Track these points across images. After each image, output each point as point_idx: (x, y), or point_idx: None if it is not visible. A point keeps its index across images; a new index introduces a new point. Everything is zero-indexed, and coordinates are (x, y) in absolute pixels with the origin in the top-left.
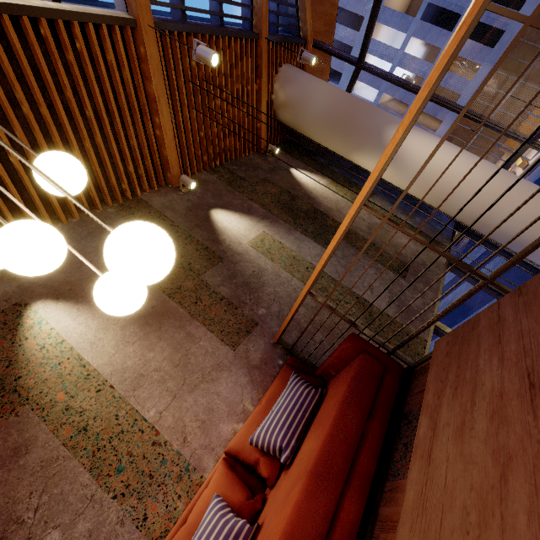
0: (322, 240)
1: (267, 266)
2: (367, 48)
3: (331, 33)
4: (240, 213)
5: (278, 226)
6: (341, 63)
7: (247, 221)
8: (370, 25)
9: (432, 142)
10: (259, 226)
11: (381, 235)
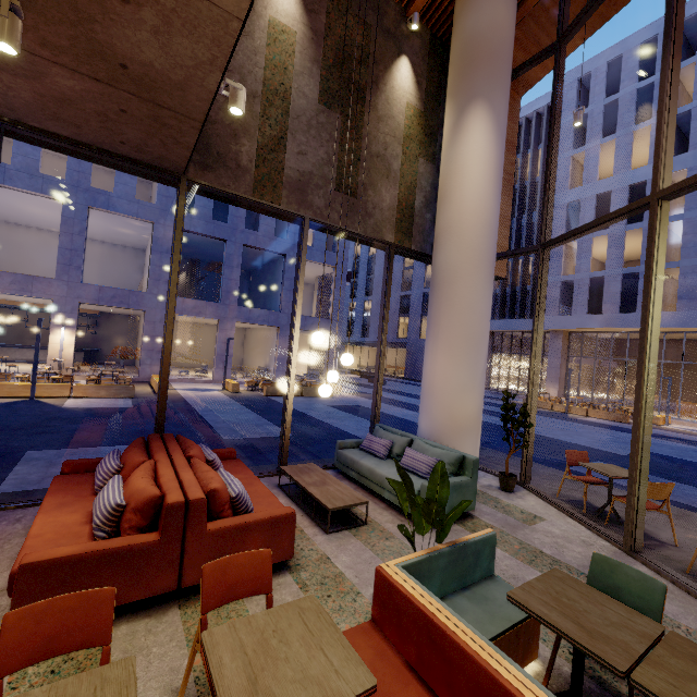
0: (328, 100)
1: (258, 40)
2: (576, 30)
3: (615, 3)
4: (301, 1)
5: (312, 47)
6: None
7: (297, 11)
8: (591, 2)
9: (487, 149)
10: (299, 26)
11: (377, 169)
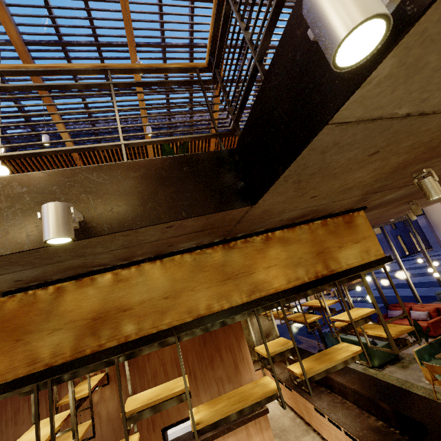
0: None
1: None
2: None
3: None
4: None
5: None
6: None
7: None
8: None
9: None
10: None
11: None
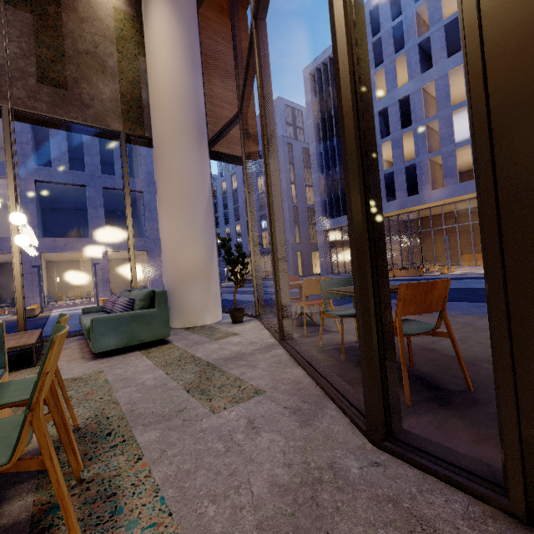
0: None
1: None
2: None
3: None
4: None
5: None
6: (441, 56)
7: None
8: None
9: (170, 29)
10: None
11: (88, 65)
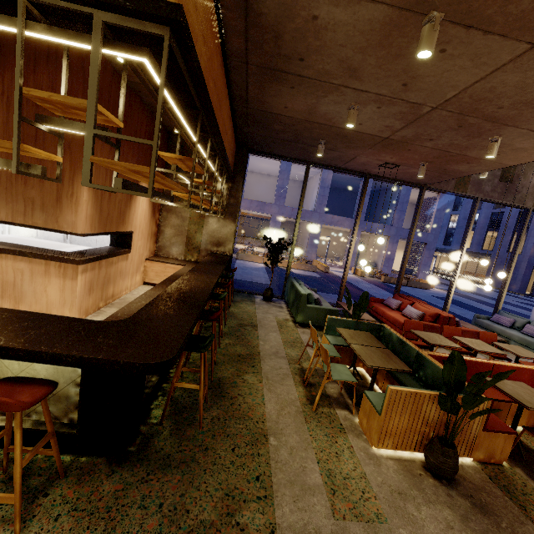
0: None
1: None
2: None
3: None
4: None
5: None
6: None
7: None
8: None
9: None
10: None
11: (529, 164)
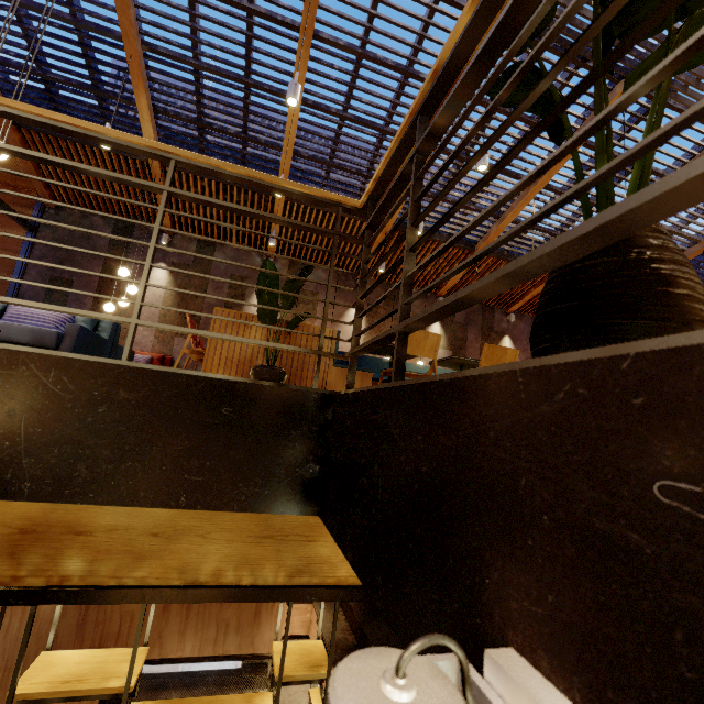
0: None
1: None
2: None
3: None
4: None
5: None
6: None
7: None
8: None
9: None
10: None
11: None
